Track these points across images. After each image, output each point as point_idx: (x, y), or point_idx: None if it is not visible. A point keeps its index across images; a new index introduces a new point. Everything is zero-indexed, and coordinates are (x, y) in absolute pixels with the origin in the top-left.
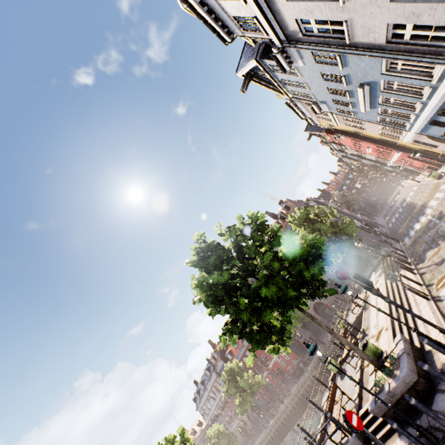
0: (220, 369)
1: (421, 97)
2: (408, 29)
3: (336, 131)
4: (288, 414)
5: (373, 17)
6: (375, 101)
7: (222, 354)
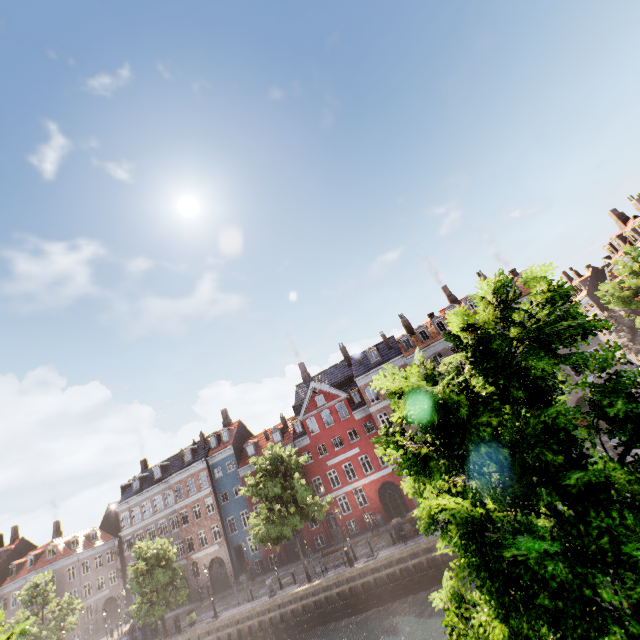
0: (217, 461)
1: None
2: None
3: None
4: (353, 589)
5: None
6: None
7: (237, 440)
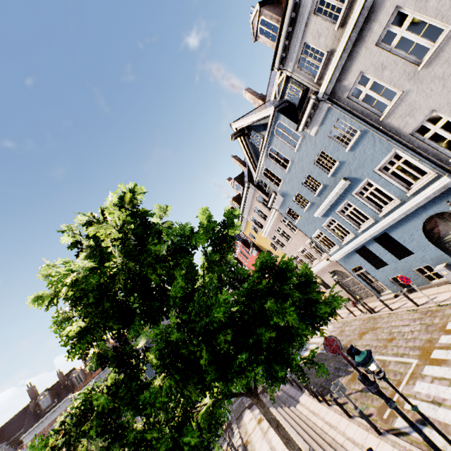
0: None
1: (379, 213)
2: (438, 125)
3: (254, 244)
4: None
5: (428, 97)
6: (336, 206)
7: None
